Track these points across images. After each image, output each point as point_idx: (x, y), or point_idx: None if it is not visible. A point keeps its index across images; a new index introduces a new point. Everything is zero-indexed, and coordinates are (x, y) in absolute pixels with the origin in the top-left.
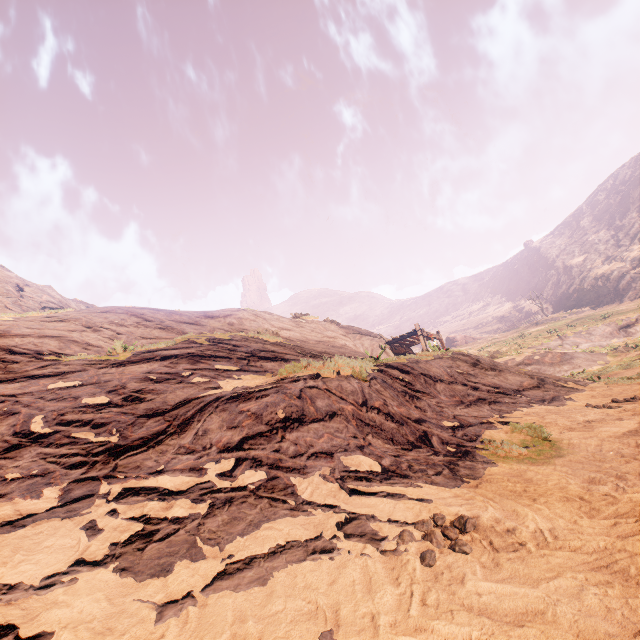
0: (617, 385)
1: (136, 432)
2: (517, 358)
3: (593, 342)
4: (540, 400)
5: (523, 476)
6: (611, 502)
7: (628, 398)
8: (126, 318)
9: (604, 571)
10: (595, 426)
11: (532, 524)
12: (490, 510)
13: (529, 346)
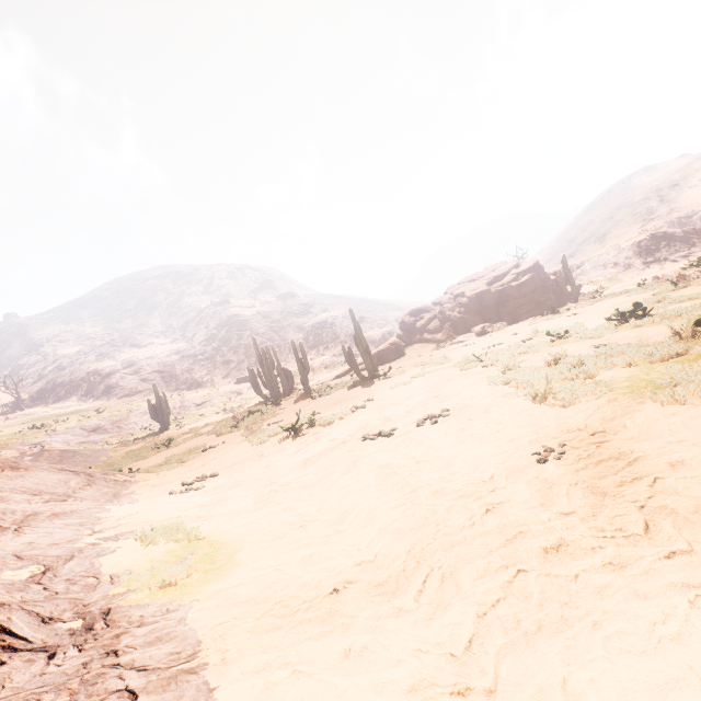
0: (166, 471)
1: None
2: None
3: (88, 438)
4: (108, 500)
5: (240, 599)
6: (375, 568)
7: (197, 478)
8: None
9: (538, 639)
10: (220, 507)
11: (402, 650)
12: (339, 680)
13: (4, 446)
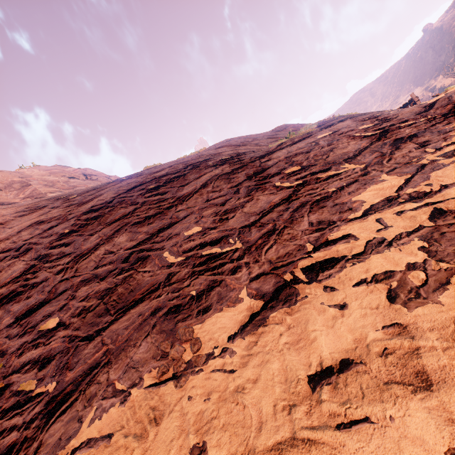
0: None
1: (437, 112)
2: None
3: None
4: None
5: None
6: None
7: None
8: (244, 139)
9: None
10: None
11: None
12: None
13: None
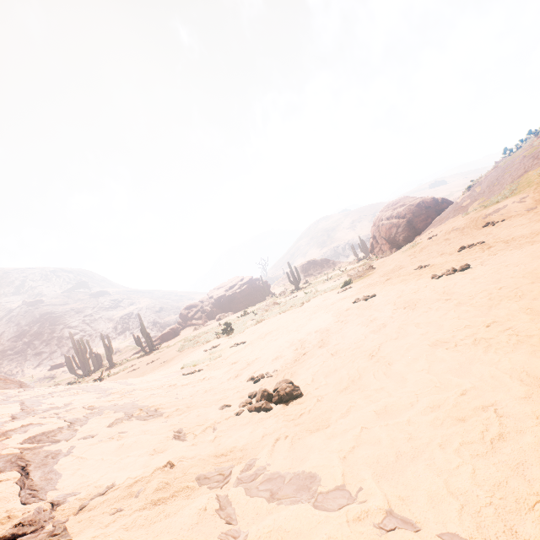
0: None
1: None
2: None
3: None
4: None
5: None
6: None
7: None
8: None
9: None
10: None
11: None
12: None
13: None
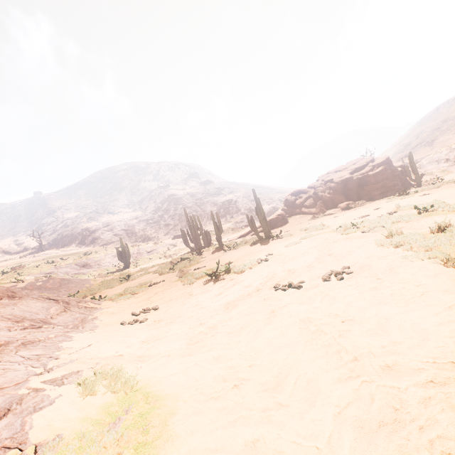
0: (122, 300)
1: None
2: (20, 285)
3: (79, 271)
4: (75, 326)
5: None
6: None
7: (143, 310)
8: None
9: None
10: (157, 346)
11: None
12: None
13: (29, 274)
